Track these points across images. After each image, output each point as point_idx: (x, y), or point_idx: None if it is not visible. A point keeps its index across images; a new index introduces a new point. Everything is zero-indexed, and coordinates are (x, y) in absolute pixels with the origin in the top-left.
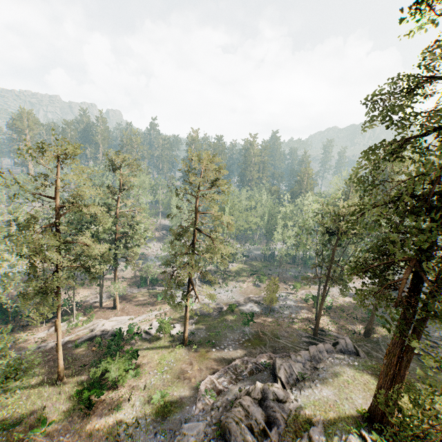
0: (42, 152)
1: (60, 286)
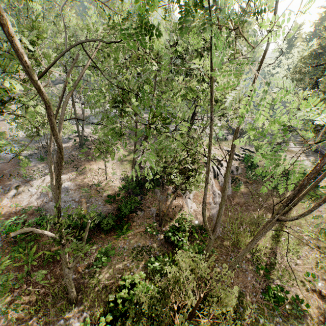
0: None
1: None
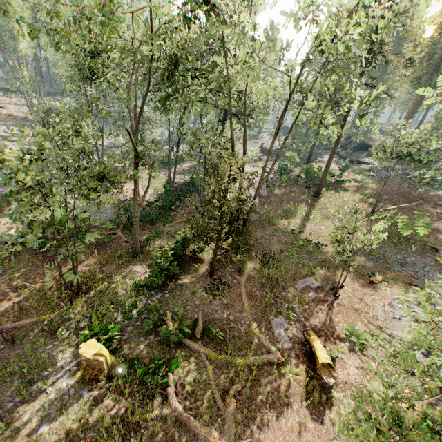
0: None
1: None
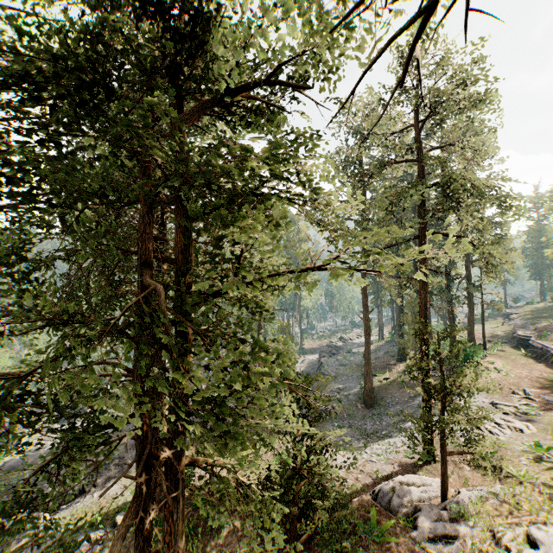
0: None
1: None
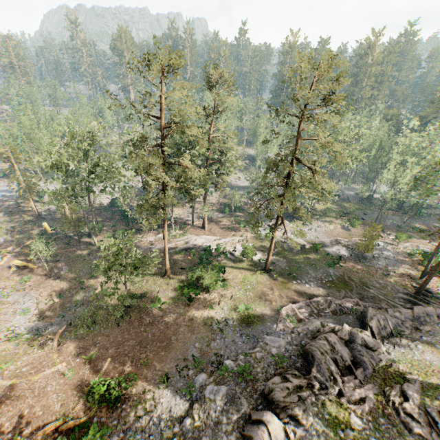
0: (148, 65)
1: (167, 204)
